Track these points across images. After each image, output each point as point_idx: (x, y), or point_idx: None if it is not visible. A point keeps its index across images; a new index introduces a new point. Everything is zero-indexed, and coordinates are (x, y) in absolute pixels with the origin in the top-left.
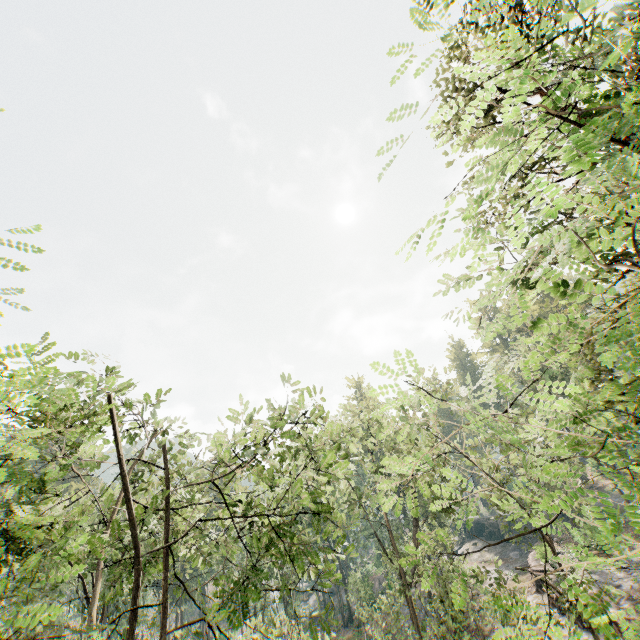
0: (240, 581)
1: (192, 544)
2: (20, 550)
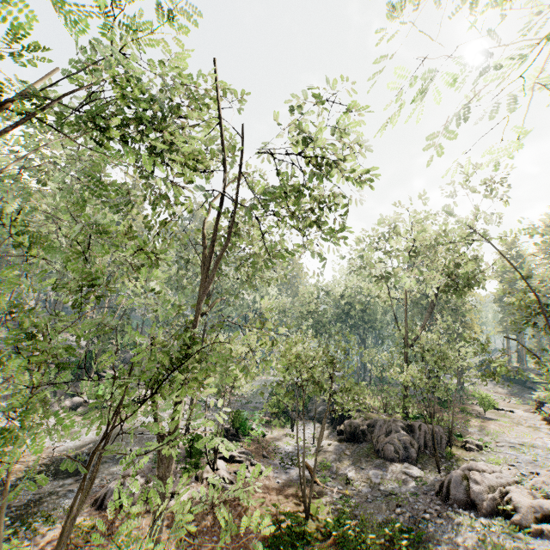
0: (275, 191)
1: (260, 240)
2: (173, 150)
